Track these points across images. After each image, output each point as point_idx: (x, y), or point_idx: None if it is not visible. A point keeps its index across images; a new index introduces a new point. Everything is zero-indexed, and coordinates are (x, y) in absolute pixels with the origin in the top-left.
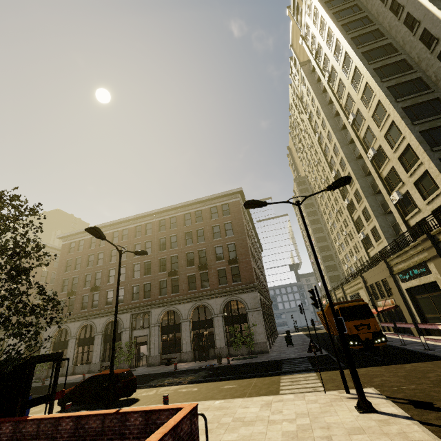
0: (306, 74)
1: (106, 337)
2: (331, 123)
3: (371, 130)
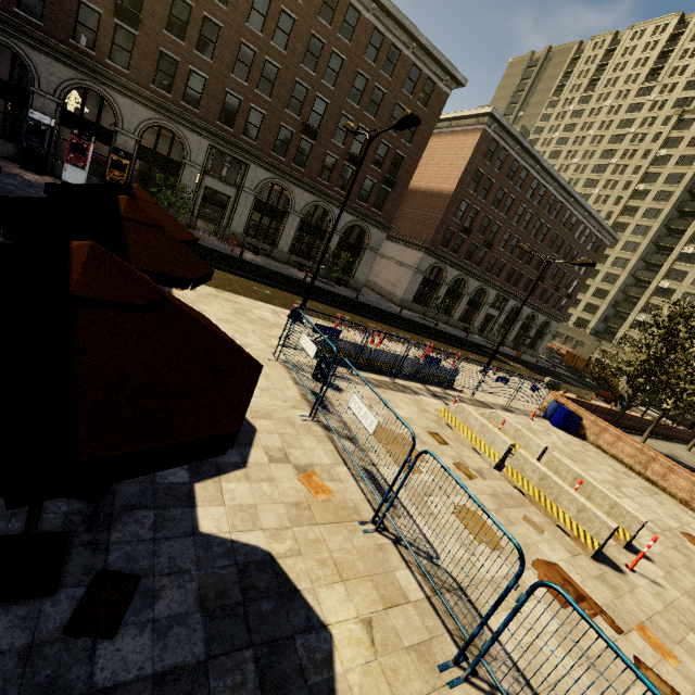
0: None
1: (469, 301)
2: (669, 212)
3: (684, 275)
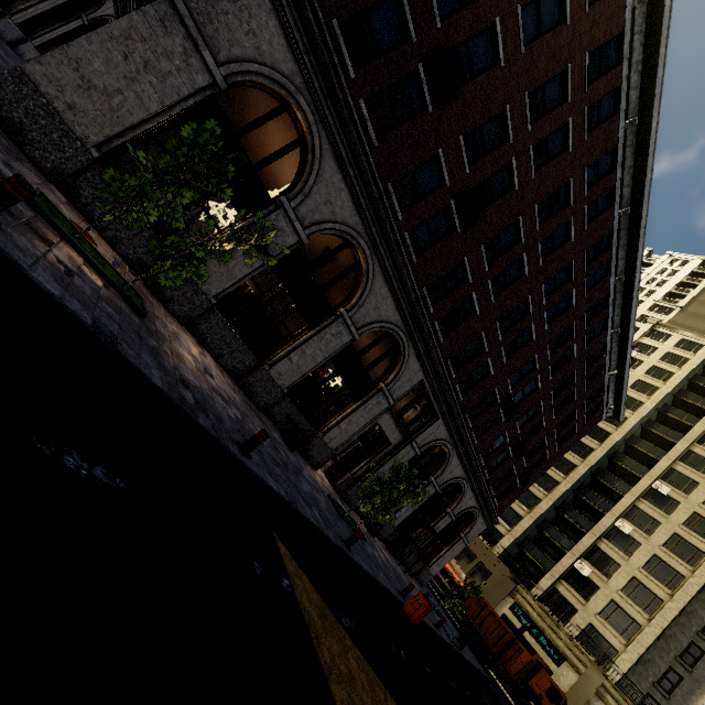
0: (704, 359)
1: (345, 351)
2: (636, 425)
3: (653, 524)
